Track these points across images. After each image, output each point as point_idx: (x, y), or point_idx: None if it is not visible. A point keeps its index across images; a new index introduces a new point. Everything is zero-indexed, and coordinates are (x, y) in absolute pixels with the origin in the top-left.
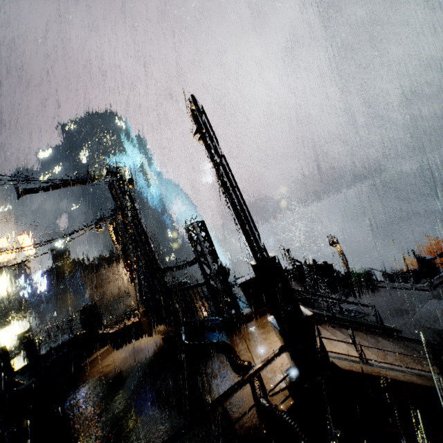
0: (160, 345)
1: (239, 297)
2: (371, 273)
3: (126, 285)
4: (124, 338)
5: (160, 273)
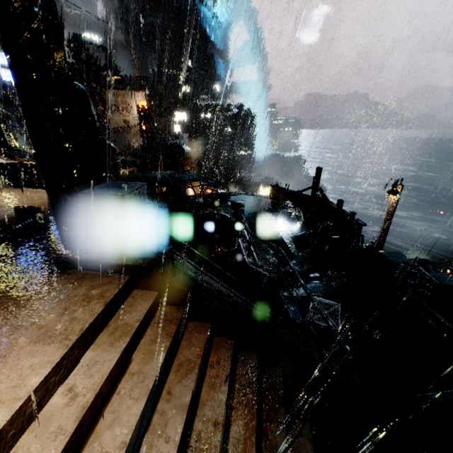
0: (16, 215)
1: (233, 195)
2: (406, 269)
3: (135, 120)
4: (20, 178)
5: (49, 102)
